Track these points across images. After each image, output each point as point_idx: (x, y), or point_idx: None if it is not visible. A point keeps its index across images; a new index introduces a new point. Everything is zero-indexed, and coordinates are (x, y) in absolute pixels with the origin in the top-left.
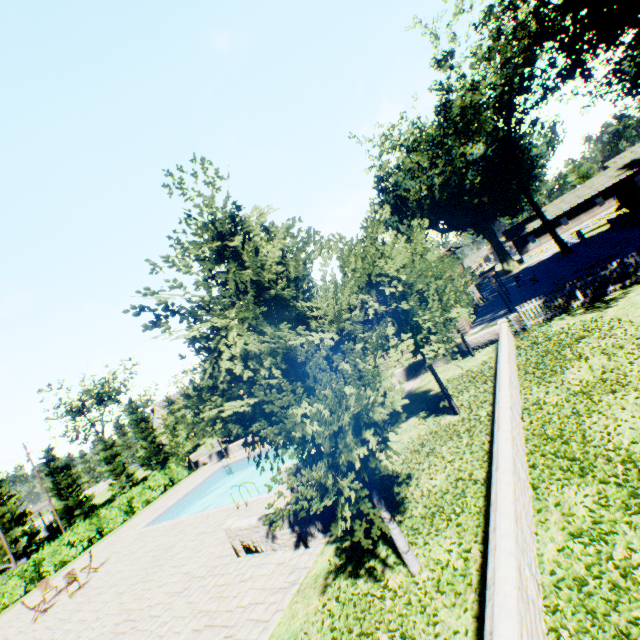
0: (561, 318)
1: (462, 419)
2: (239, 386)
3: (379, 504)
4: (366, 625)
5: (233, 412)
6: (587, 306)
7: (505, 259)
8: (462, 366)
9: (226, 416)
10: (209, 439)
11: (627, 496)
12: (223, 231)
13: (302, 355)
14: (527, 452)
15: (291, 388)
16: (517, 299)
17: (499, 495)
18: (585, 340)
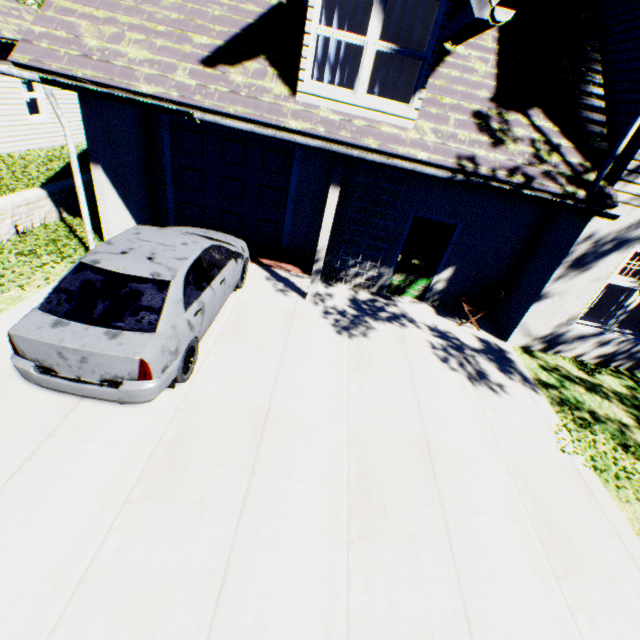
0: None
1: None
2: None
3: None
4: None
5: None
6: None
7: None
8: None
9: None
10: None
11: None
12: None
13: None
14: None
15: None
16: None
17: None
18: None
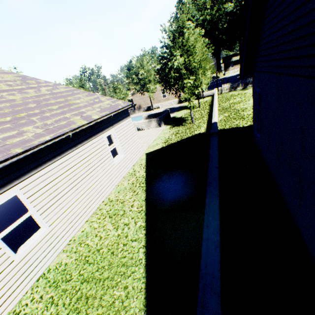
0: (233, 92)
1: (201, 109)
2: (175, 71)
3: (191, 109)
4: (184, 128)
5: (173, 77)
6: (241, 90)
7: (219, 71)
8: (199, 101)
9: (172, 77)
10: (157, 86)
11: (235, 113)
12: (181, 26)
13: (194, 66)
14: (218, 111)
15: (187, 74)
16: (220, 86)
17: (215, 109)
18: (237, 96)
